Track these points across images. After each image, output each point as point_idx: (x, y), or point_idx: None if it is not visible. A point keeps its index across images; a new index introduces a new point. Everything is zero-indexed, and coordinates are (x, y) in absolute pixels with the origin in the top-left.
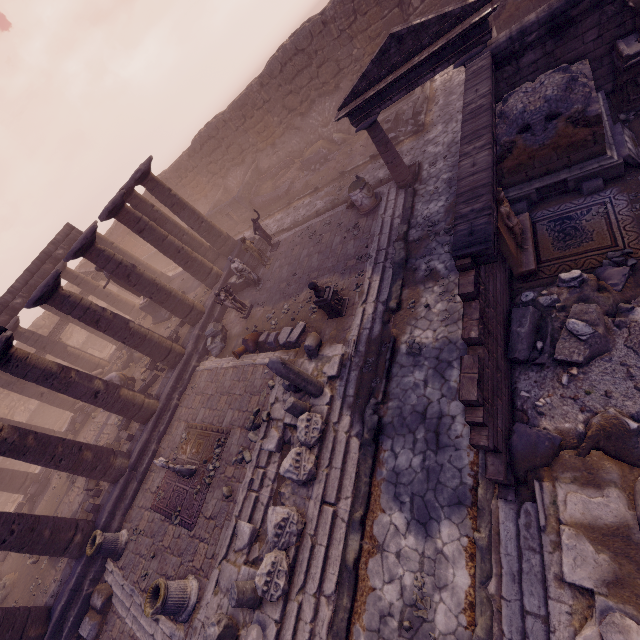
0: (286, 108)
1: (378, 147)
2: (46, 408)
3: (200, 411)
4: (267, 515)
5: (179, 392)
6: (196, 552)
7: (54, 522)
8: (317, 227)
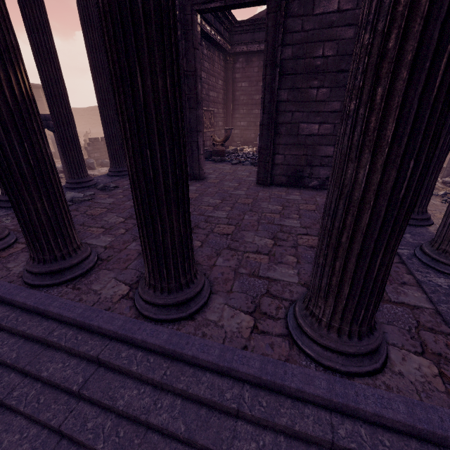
0: None
1: None
2: None
3: None
4: None
5: None
6: None
7: None
8: None
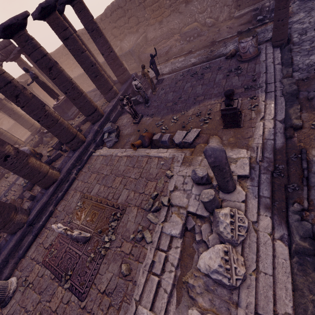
0: None
1: (279, 2)
2: None
3: (95, 186)
4: None
5: (77, 169)
6: None
7: None
8: (197, 70)
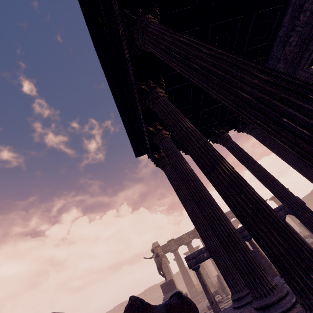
0: None
1: None
2: None
3: None
4: None
5: None
6: None
7: None
8: None
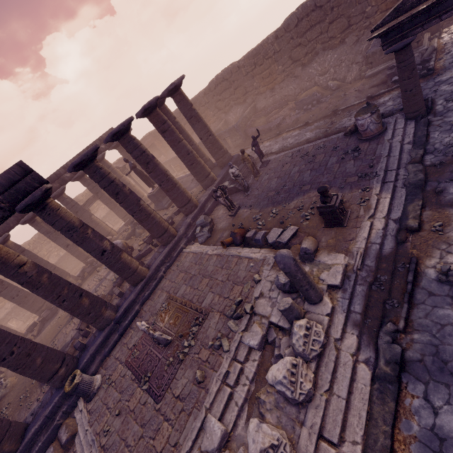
0: (291, 58)
1: (402, 73)
2: (70, 257)
3: (182, 287)
4: (248, 427)
5: (166, 266)
6: (159, 430)
7: (47, 352)
8: (309, 150)
